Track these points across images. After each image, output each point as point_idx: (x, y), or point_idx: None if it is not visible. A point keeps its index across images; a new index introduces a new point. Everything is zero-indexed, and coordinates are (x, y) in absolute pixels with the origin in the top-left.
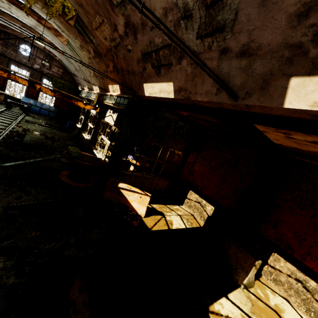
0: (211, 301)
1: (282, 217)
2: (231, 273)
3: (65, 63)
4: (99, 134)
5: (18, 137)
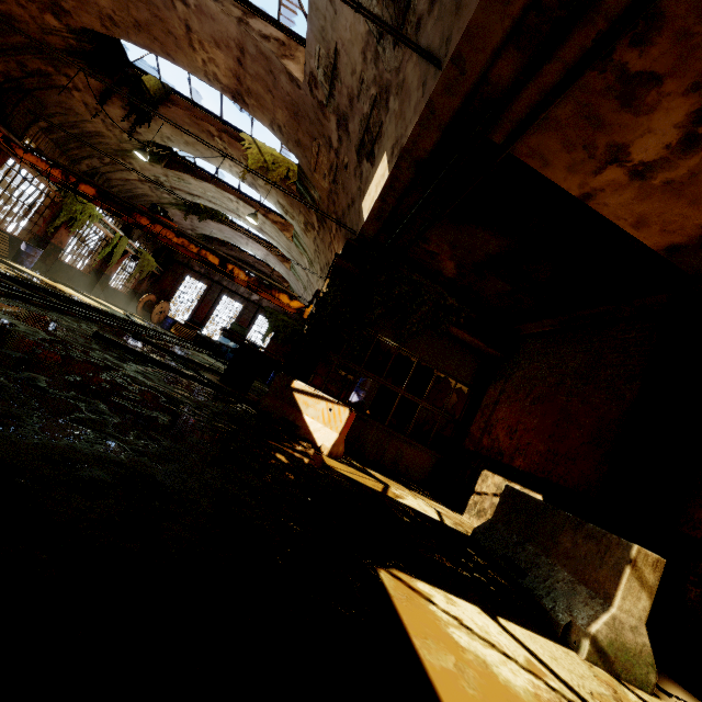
0: (415, 575)
1: None
2: (548, 609)
3: (293, 286)
4: None
5: (181, 350)
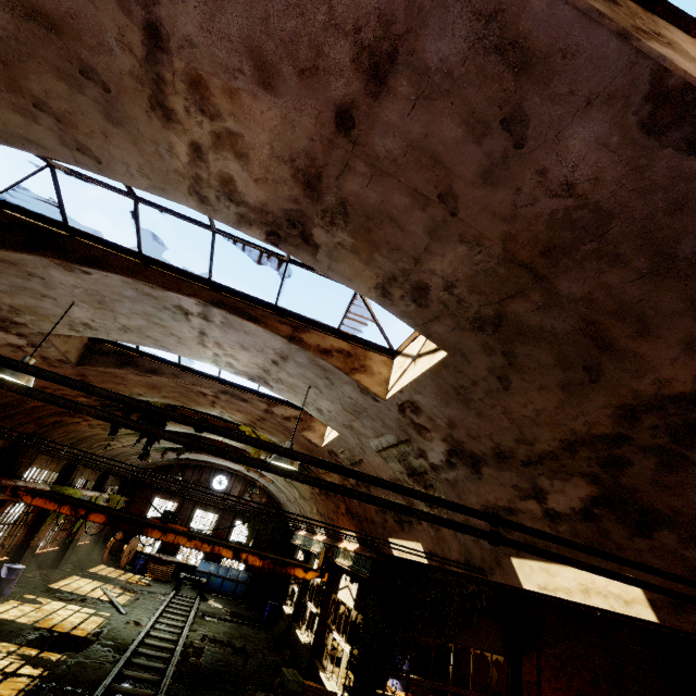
0: None
1: None
2: None
3: (272, 490)
4: (328, 630)
5: (194, 656)
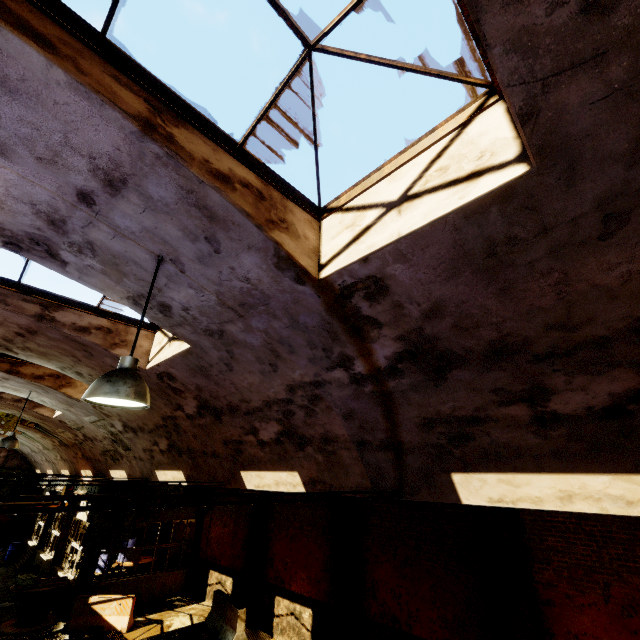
0: None
1: (274, 550)
2: None
3: None
4: (68, 543)
5: None
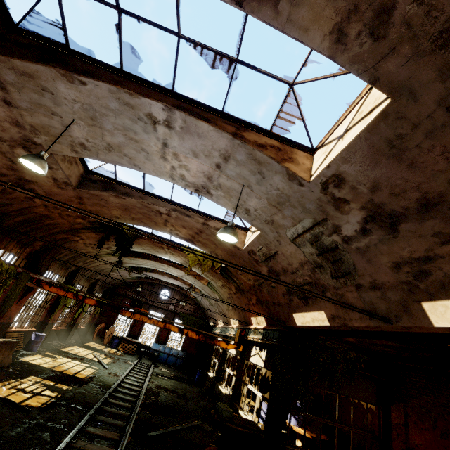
0: None
1: None
2: None
3: (199, 299)
4: (243, 384)
5: (153, 396)
